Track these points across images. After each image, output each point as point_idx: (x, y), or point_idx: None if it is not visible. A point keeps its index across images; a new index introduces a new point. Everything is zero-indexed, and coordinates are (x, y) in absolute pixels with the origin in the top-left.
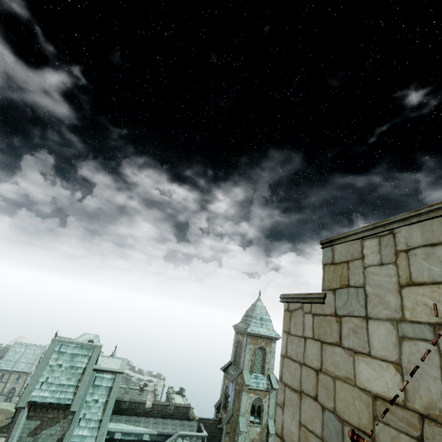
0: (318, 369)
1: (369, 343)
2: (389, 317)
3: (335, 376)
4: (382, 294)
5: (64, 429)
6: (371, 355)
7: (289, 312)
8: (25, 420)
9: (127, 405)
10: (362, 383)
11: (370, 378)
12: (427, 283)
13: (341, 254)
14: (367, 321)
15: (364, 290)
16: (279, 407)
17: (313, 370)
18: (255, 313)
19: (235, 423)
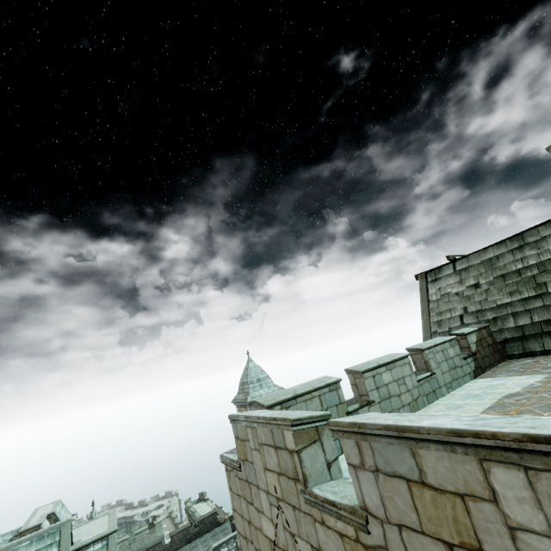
0: (249, 521)
1: (262, 505)
2: (265, 489)
3: (256, 527)
4: (260, 472)
5: None
6: (264, 513)
7: (228, 472)
8: None
9: None
10: (265, 532)
11: (266, 528)
12: (271, 470)
13: (240, 433)
14: (259, 490)
15: (254, 466)
16: (240, 550)
17: (247, 522)
18: (250, 377)
19: None
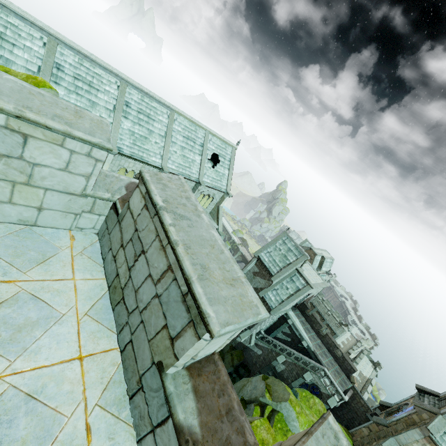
0: None
1: None
2: None
3: None
4: None
5: (265, 286)
6: None
7: None
8: (254, 264)
9: (323, 322)
10: None
11: None
12: None
13: None
14: None
15: None
16: None
17: None
18: None
19: (383, 434)
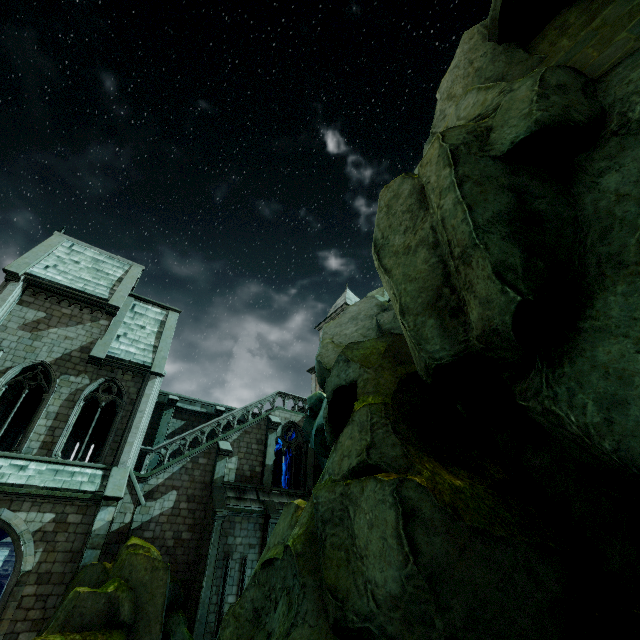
0: None
1: None
2: None
3: None
4: None
5: (93, 337)
6: None
7: None
8: (15, 305)
9: None
10: None
11: None
12: None
13: None
14: None
15: None
16: None
17: None
18: (348, 296)
19: None
